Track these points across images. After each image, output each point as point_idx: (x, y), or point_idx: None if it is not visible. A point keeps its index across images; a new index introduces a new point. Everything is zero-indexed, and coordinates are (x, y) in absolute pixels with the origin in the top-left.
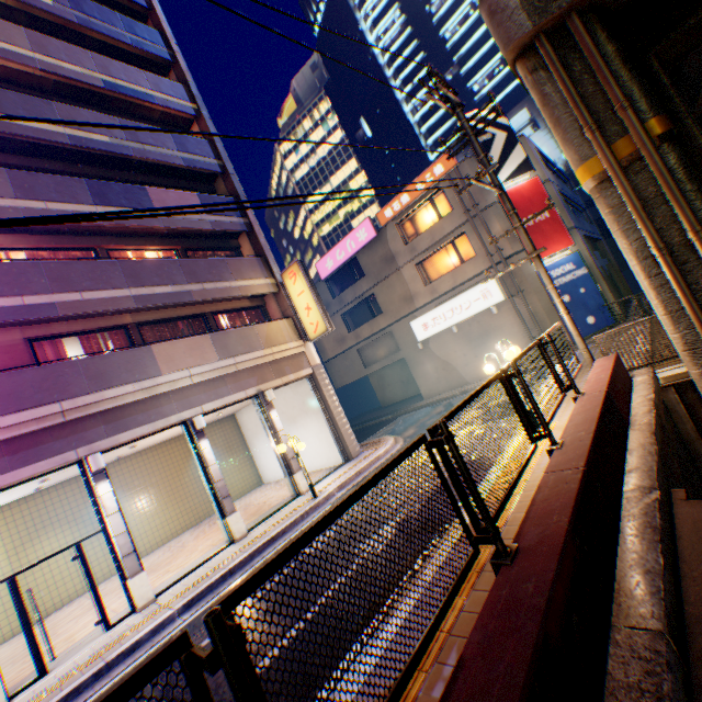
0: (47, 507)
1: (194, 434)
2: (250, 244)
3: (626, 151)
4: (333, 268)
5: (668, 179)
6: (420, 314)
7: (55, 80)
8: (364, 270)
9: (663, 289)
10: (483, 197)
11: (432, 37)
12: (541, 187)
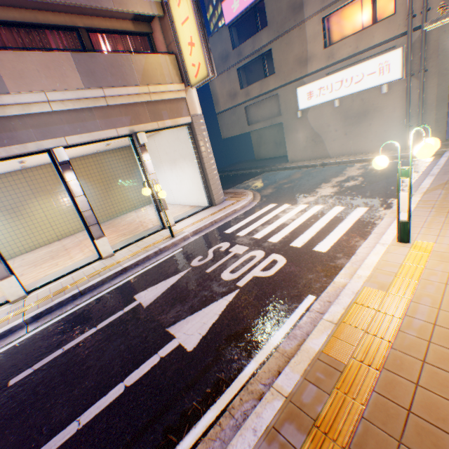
0: None
1: (59, 166)
2: None
3: None
4: (238, 11)
5: None
6: (309, 81)
7: None
8: (268, 18)
9: None
10: None
11: None
12: None
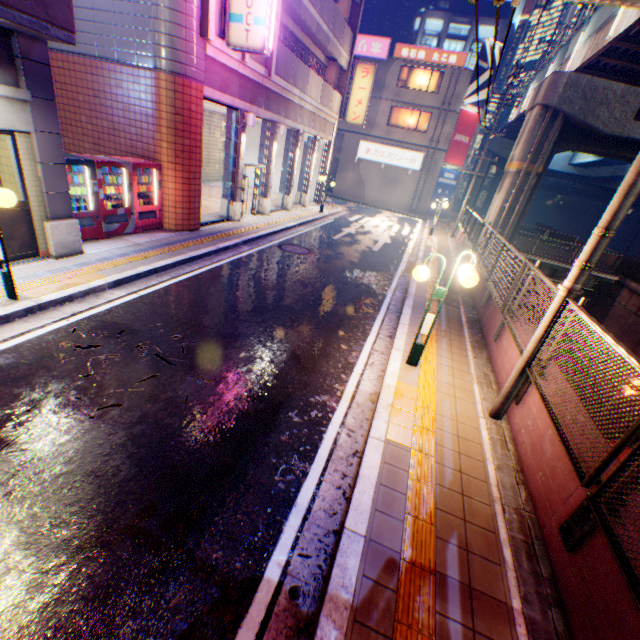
0: None
1: (296, 142)
2: (349, 13)
3: (529, 171)
4: None
5: (528, 188)
6: (370, 141)
7: None
8: None
9: (498, 216)
10: (456, 104)
11: None
12: (477, 124)
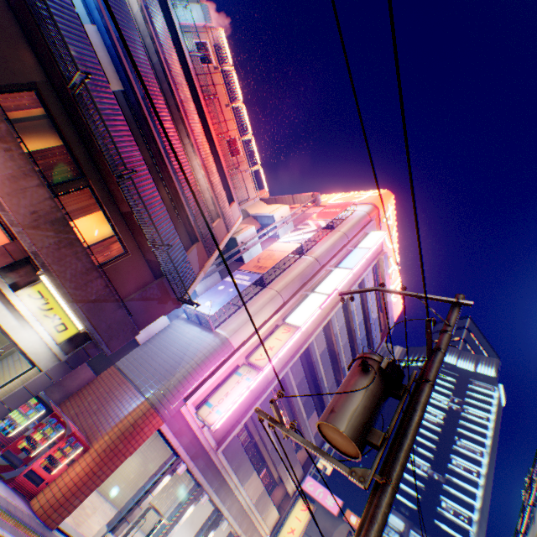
0: None
1: (215, 522)
2: (306, 457)
3: None
4: None
5: None
6: None
7: (335, 350)
8: None
9: None
10: None
11: (446, 449)
12: None
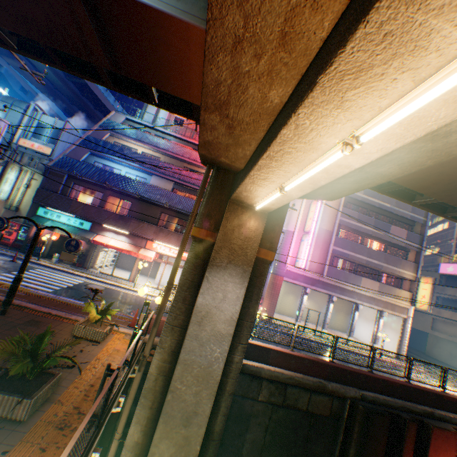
0: (294, 287)
1: (355, 308)
2: (414, 254)
3: None
4: (450, 272)
5: None
6: None
7: None
8: None
9: None
10: None
11: None
12: None
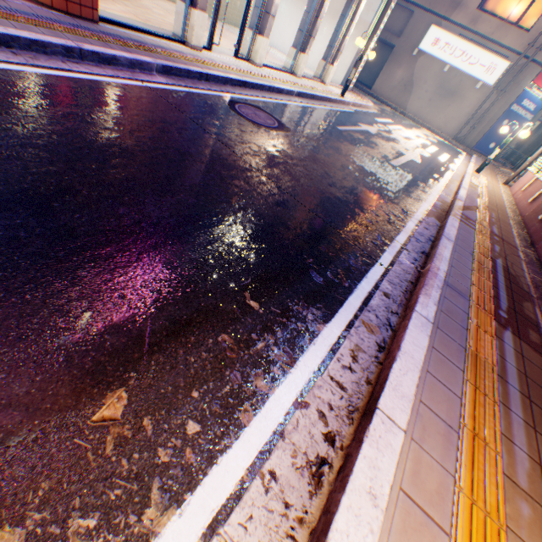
0: None
1: None
2: None
3: None
4: None
5: None
6: (445, 28)
7: None
8: None
9: None
10: None
11: None
12: None
